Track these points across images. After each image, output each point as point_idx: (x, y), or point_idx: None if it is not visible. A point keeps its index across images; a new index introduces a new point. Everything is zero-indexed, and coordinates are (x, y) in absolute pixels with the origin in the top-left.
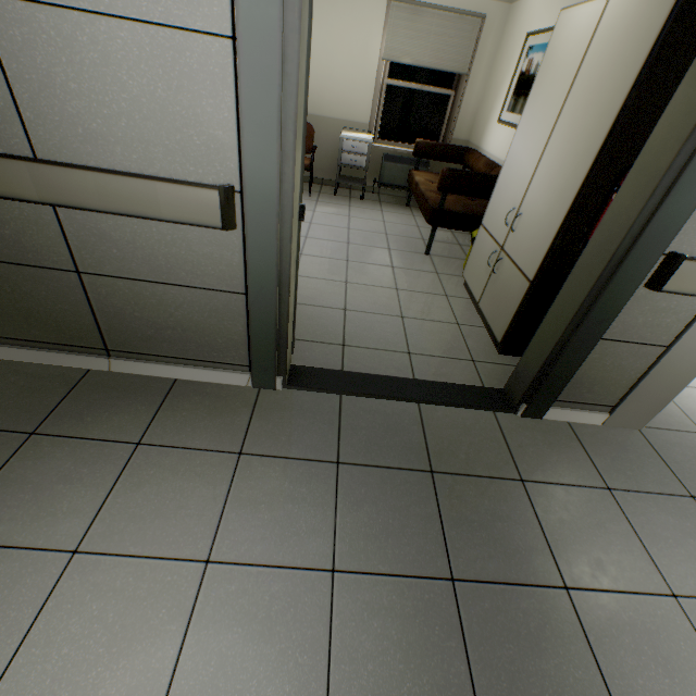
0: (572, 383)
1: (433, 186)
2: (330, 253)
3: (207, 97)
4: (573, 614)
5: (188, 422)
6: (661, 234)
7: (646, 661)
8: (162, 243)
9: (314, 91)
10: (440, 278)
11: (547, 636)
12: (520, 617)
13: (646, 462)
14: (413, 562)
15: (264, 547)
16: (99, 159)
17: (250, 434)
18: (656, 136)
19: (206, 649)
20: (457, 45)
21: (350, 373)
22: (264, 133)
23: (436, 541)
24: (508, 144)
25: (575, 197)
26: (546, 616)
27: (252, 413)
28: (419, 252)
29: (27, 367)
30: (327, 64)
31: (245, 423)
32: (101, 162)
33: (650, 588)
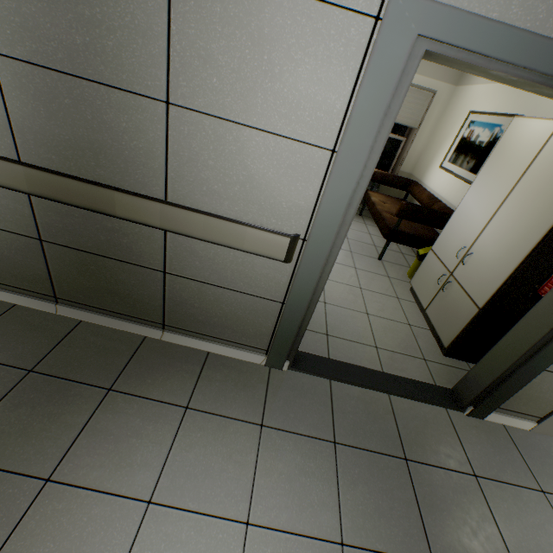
0: (513, 397)
1: (386, 207)
2: None
3: (301, 181)
4: None
5: (221, 392)
6: None
7: None
8: (234, 262)
9: None
10: (392, 282)
11: None
12: None
13: None
14: (402, 543)
15: (288, 515)
16: (210, 206)
17: (267, 408)
18: None
19: None
20: (412, 108)
21: (336, 361)
22: (335, 208)
23: (417, 525)
24: (448, 185)
25: (526, 257)
26: None
27: (267, 389)
28: (373, 257)
29: (101, 329)
30: None
31: (262, 398)
32: (211, 208)
33: None
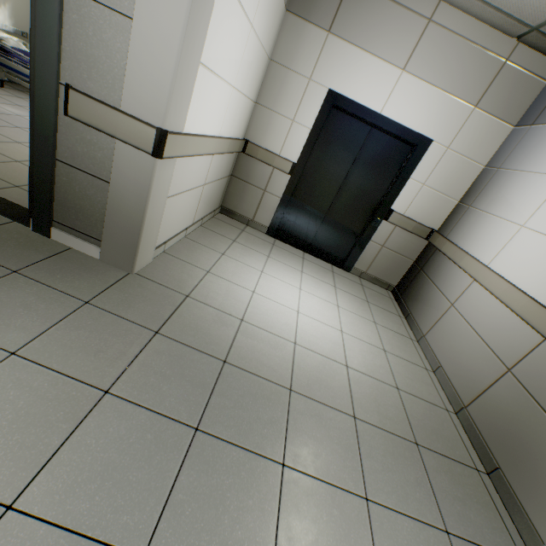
0: (62, 205)
1: None
2: None
3: None
4: None
5: None
6: (48, 61)
7: None
8: None
9: None
10: None
11: None
12: None
13: (91, 281)
14: None
15: None
16: None
17: None
18: None
19: None
20: None
21: None
22: None
23: None
24: None
25: None
26: None
27: None
28: None
29: None
30: None
31: None
32: None
33: None
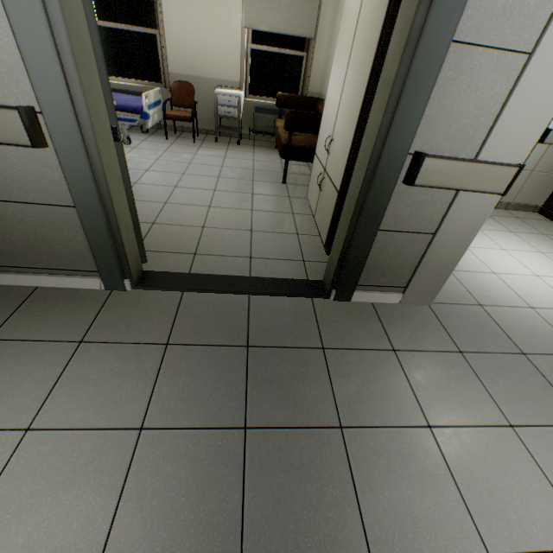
0: (368, 269)
1: None
2: (201, 185)
3: None
4: (342, 447)
5: (40, 320)
6: (403, 136)
7: (395, 478)
8: None
9: (192, 56)
10: (291, 201)
11: (316, 466)
12: (297, 452)
13: (429, 329)
14: (214, 417)
15: (84, 414)
16: None
17: (94, 326)
18: (389, 53)
19: (7, 501)
20: (303, 14)
21: (194, 274)
22: (43, 55)
23: (239, 399)
24: None
25: (358, 117)
26: (319, 450)
27: (100, 310)
28: (277, 182)
29: None
30: (200, 33)
31: (91, 318)
32: None
33: (411, 422)
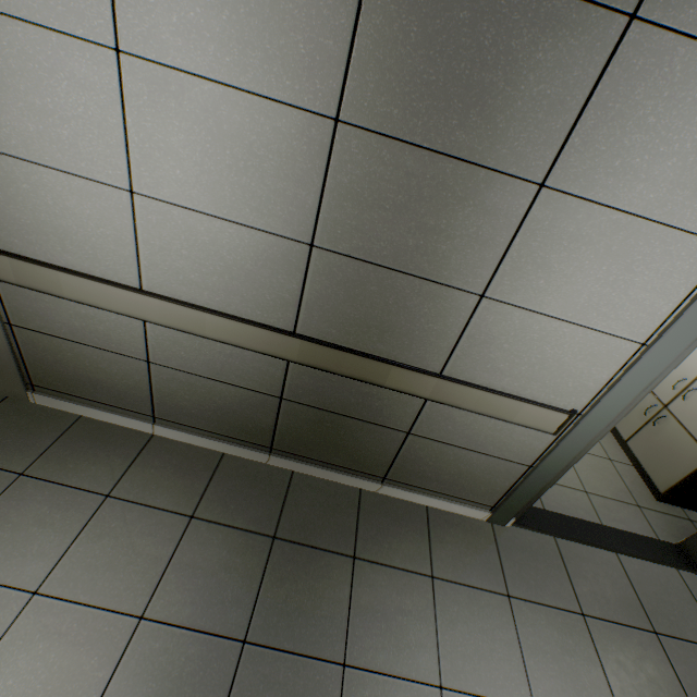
0: None
1: None
2: None
3: (597, 366)
4: None
5: (456, 556)
6: None
7: None
8: (491, 428)
9: None
10: None
11: None
12: None
13: None
14: None
15: None
16: (487, 380)
17: (506, 575)
18: None
19: None
20: None
21: (554, 513)
22: (628, 392)
23: None
24: None
25: None
26: None
27: (498, 551)
28: None
29: (315, 481)
30: None
31: (497, 562)
32: (487, 382)
33: None
